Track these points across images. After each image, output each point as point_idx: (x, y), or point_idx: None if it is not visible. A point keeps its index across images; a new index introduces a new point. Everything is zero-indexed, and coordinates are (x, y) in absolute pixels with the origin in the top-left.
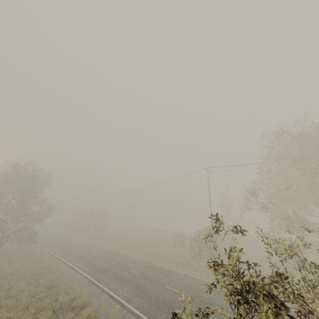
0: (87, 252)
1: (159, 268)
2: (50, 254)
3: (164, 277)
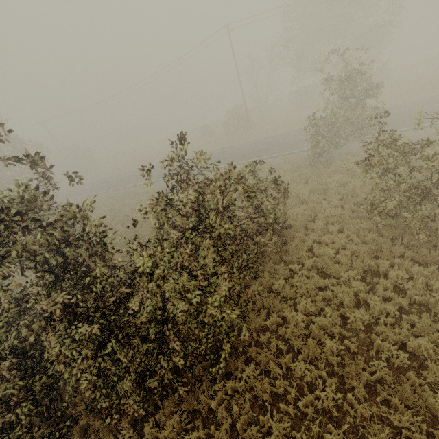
0: (130, 177)
1: (217, 150)
2: (87, 197)
3: (231, 149)
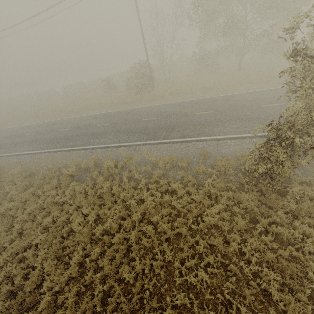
0: (16, 137)
1: (119, 113)
2: None
3: (133, 116)
